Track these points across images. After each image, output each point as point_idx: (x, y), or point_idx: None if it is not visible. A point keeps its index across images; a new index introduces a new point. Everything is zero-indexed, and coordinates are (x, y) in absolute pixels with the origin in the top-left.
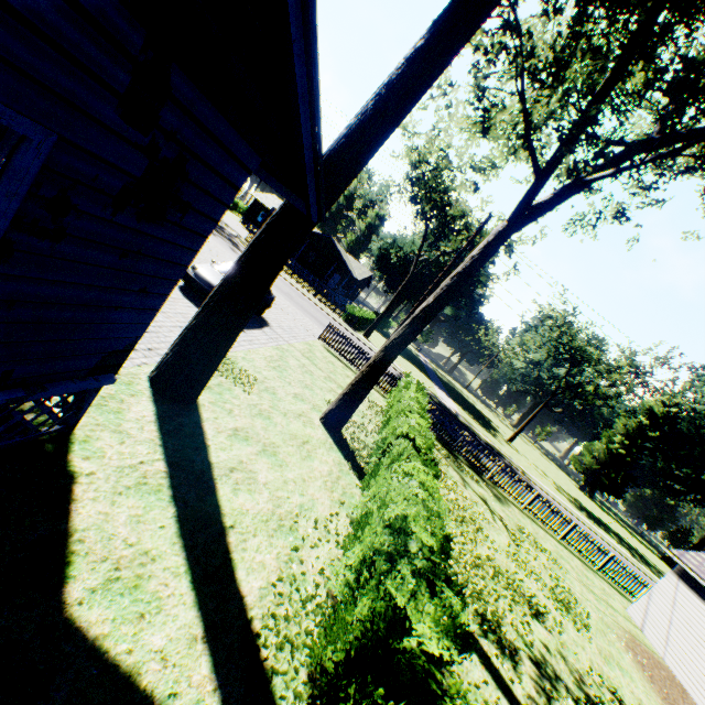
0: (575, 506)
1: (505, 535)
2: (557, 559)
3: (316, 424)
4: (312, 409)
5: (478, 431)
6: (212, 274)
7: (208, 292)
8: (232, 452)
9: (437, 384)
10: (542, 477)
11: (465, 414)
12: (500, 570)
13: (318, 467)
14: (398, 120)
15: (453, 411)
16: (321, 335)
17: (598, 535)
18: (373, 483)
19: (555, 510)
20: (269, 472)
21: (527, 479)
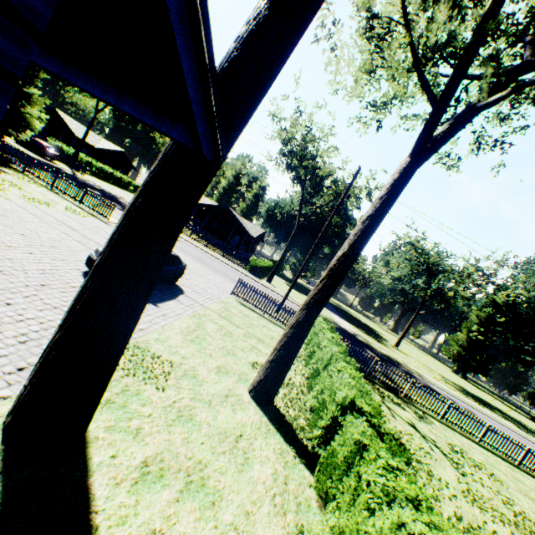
0: (462, 393)
1: (448, 466)
2: (492, 470)
3: (246, 401)
4: (238, 381)
5: (374, 344)
6: None
7: None
8: (138, 518)
9: (331, 310)
10: (430, 373)
11: (359, 331)
12: (474, 530)
13: (260, 475)
14: (302, 23)
15: (351, 332)
16: (233, 291)
17: (492, 418)
18: (337, 495)
19: (469, 415)
20: (196, 529)
21: (424, 381)
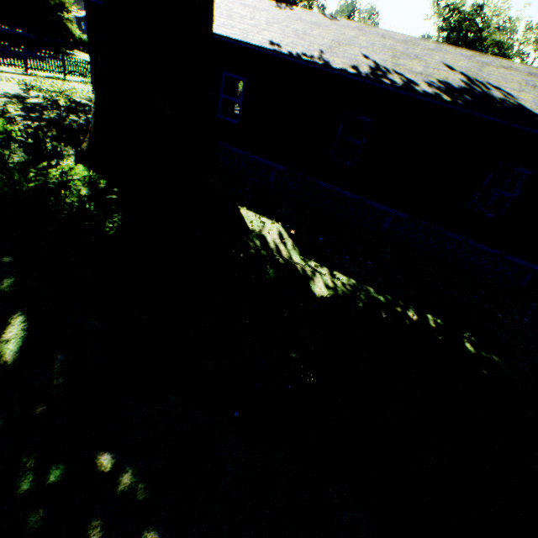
0: None
1: None
2: None
3: None
4: None
5: None
6: None
7: None
8: None
9: None
10: None
11: None
12: None
13: None
14: None
15: None
16: None
17: None
18: None
19: None
20: None
21: None
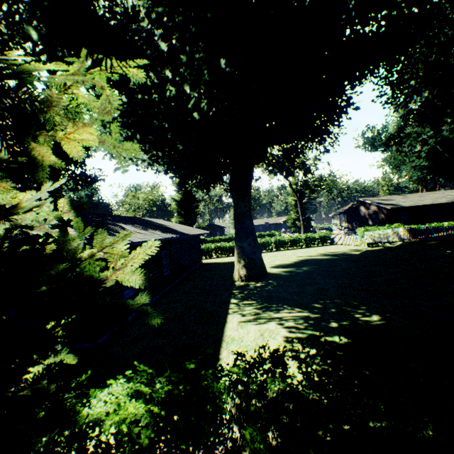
0: None
1: None
2: None
3: None
4: None
5: None
6: None
7: None
8: None
9: None
10: None
11: None
12: None
13: None
14: None
15: None
16: None
17: None
18: None
19: None
20: None
21: None
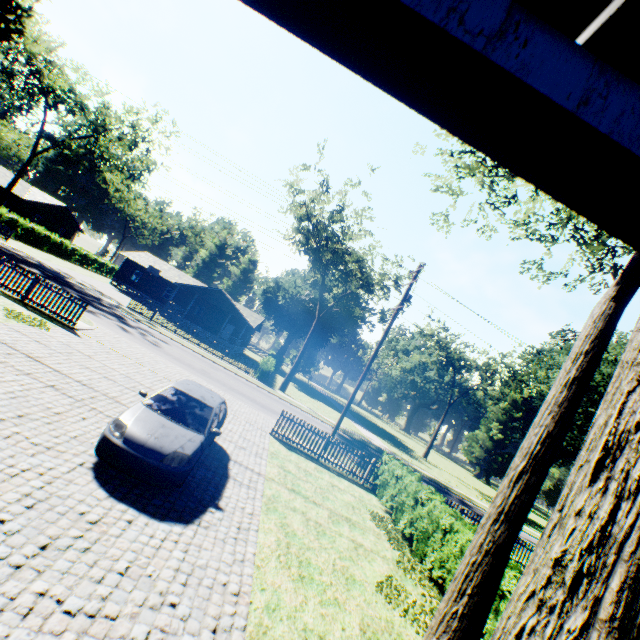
0: None
1: None
2: None
3: None
4: None
5: (413, 464)
6: (154, 428)
7: (157, 469)
8: None
9: (351, 418)
10: (469, 490)
11: (390, 446)
12: None
13: None
14: None
15: (388, 451)
16: (273, 428)
17: None
18: None
19: None
20: None
21: (478, 508)
